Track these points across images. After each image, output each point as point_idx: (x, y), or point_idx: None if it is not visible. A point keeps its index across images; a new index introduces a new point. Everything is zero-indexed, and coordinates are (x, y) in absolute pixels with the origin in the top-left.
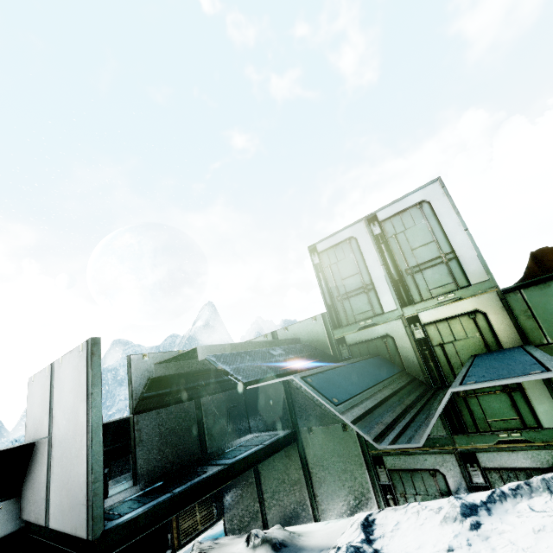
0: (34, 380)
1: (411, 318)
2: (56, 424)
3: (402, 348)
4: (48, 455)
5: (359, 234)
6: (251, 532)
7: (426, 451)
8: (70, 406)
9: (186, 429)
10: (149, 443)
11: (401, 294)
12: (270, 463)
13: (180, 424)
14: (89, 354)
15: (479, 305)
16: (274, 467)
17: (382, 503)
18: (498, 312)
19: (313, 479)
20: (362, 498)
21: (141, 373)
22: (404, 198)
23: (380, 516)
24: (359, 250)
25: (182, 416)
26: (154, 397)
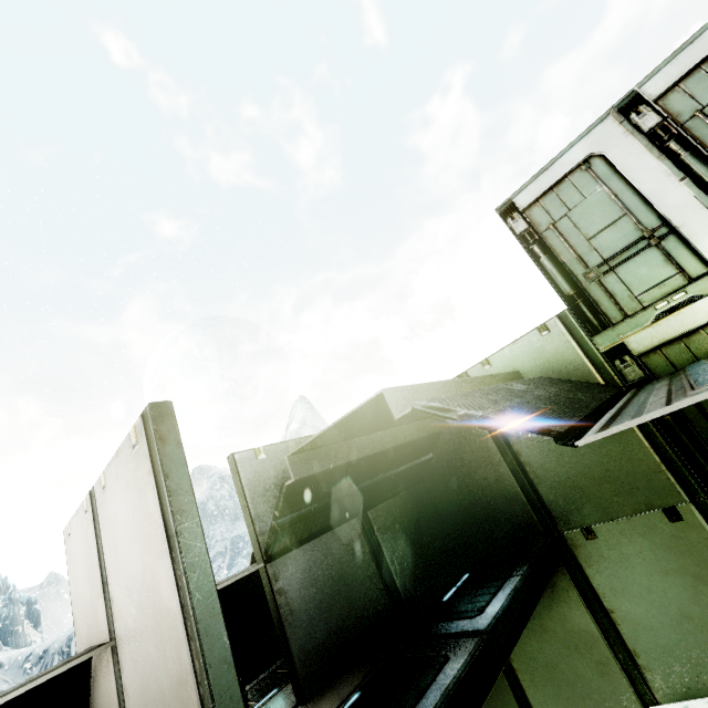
0: (70, 532)
1: None
2: (119, 616)
3: None
4: (117, 685)
5: (606, 144)
6: None
7: None
8: (137, 573)
9: (359, 570)
10: (305, 613)
11: None
12: None
13: (347, 565)
14: (153, 442)
15: None
16: None
17: None
18: None
19: (618, 623)
20: None
21: (259, 484)
22: (706, 30)
23: None
24: (613, 173)
25: (347, 548)
26: (295, 523)
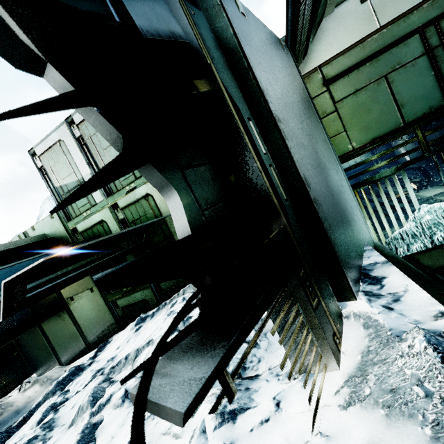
0: None
1: (114, 205)
2: None
3: (112, 228)
4: None
5: (64, 137)
6: (23, 382)
7: (137, 291)
8: None
9: None
10: None
11: (105, 187)
12: (53, 328)
13: None
14: None
15: (148, 190)
16: (56, 330)
17: (122, 328)
18: (158, 194)
19: (82, 328)
20: (111, 329)
21: None
22: None
23: (116, 336)
24: (68, 152)
25: None
26: None
